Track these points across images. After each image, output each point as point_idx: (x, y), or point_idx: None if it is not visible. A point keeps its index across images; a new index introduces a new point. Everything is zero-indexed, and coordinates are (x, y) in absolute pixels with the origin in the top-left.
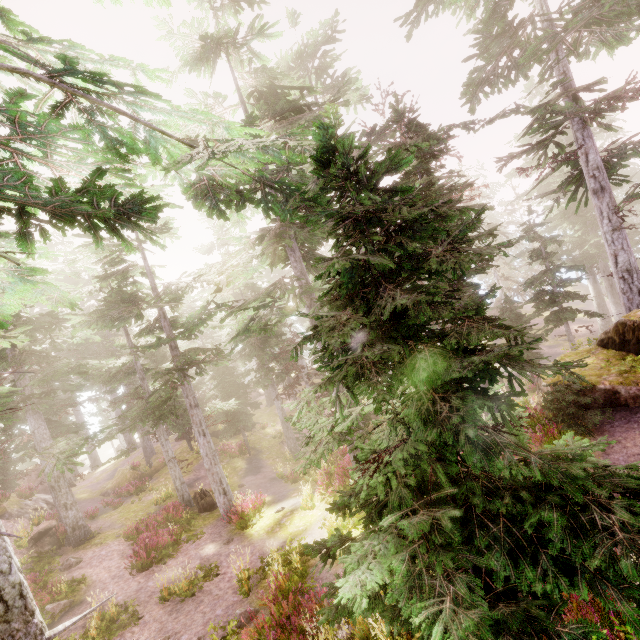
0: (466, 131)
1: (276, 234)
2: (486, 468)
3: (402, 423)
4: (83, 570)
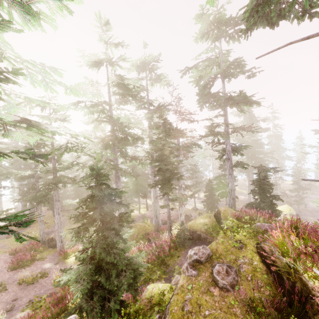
0: (191, 122)
1: (107, 143)
2: (104, 257)
3: (93, 242)
4: None
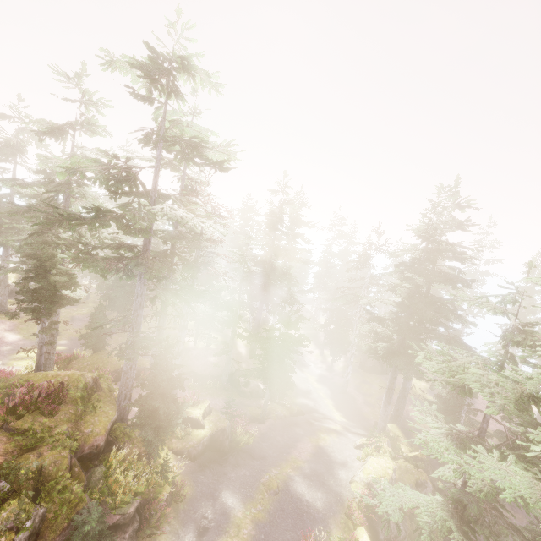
0: None
1: None
2: None
3: None
4: None
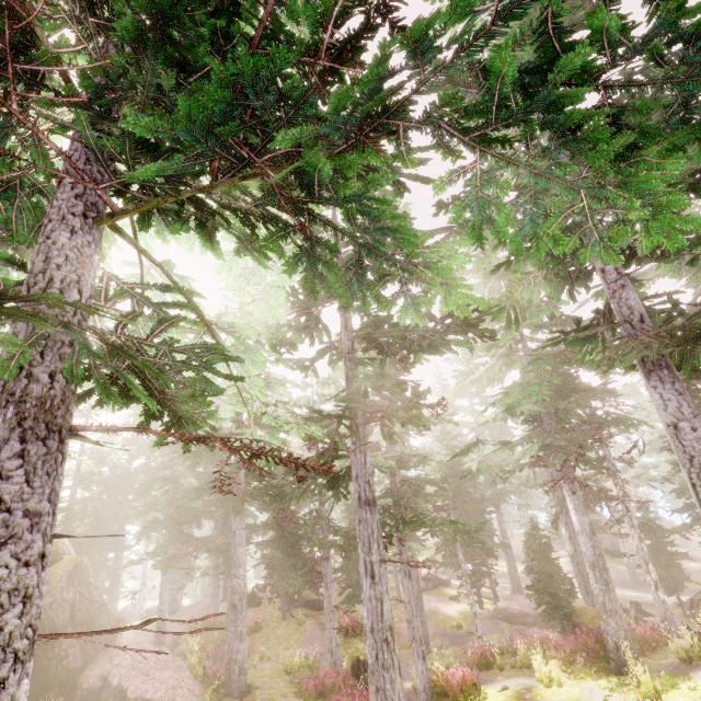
0: None
1: (557, 394)
2: None
3: None
4: None
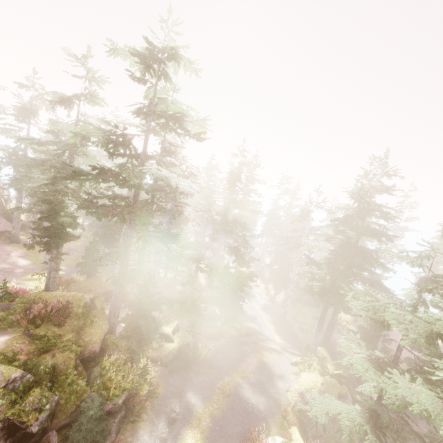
0: None
1: None
2: None
3: None
4: None
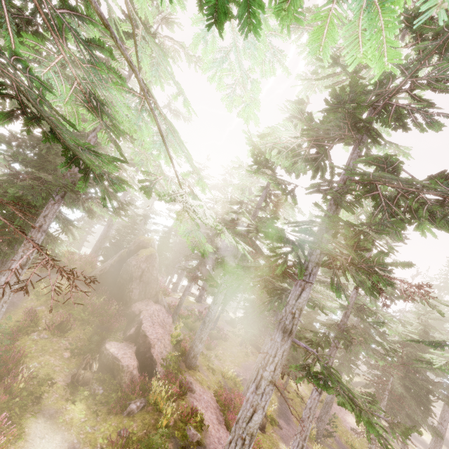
0: None
1: None
2: None
3: None
4: (198, 404)
